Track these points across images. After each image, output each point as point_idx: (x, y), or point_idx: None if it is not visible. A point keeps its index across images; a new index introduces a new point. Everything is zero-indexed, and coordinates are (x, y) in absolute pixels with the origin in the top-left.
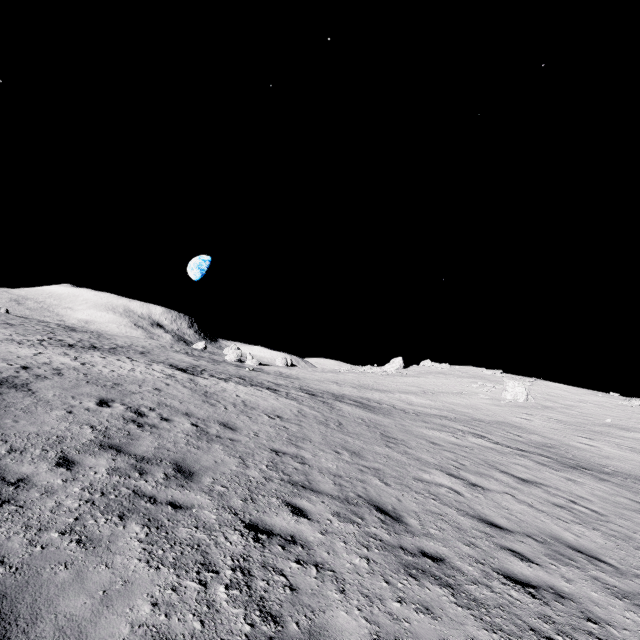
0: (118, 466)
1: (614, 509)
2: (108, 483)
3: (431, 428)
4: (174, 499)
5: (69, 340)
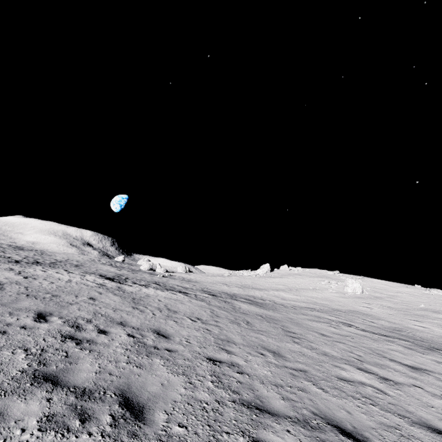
0: (53, 411)
1: None
2: None
3: (312, 320)
4: None
5: (16, 257)
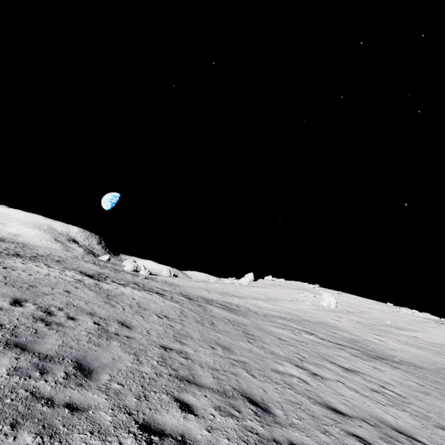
0: (20, 365)
1: (410, 392)
2: (6, 385)
3: (277, 327)
4: (72, 400)
5: None
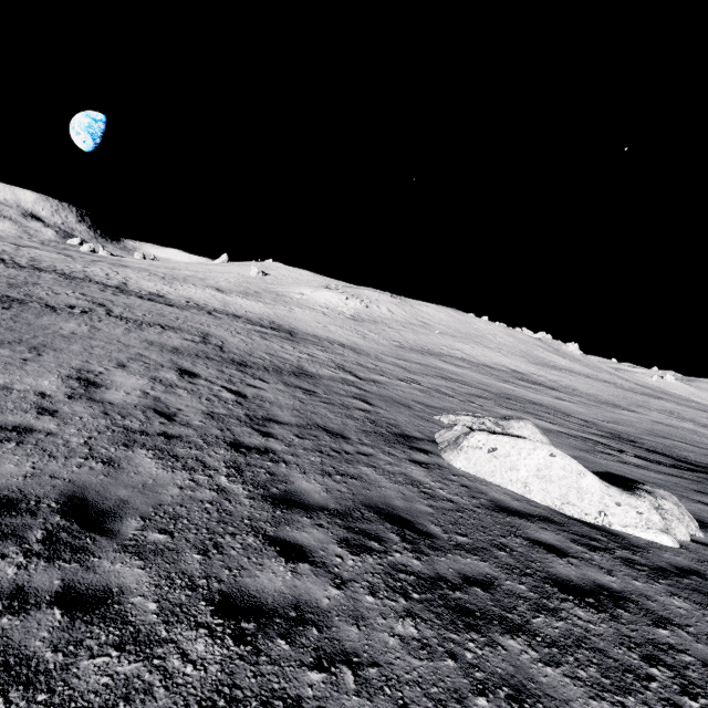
0: None
1: (131, 276)
2: None
3: (133, 270)
4: None
5: None
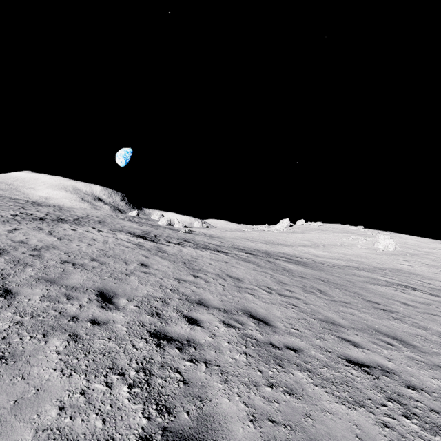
0: None
1: None
2: None
3: (371, 283)
4: None
5: (38, 214)
